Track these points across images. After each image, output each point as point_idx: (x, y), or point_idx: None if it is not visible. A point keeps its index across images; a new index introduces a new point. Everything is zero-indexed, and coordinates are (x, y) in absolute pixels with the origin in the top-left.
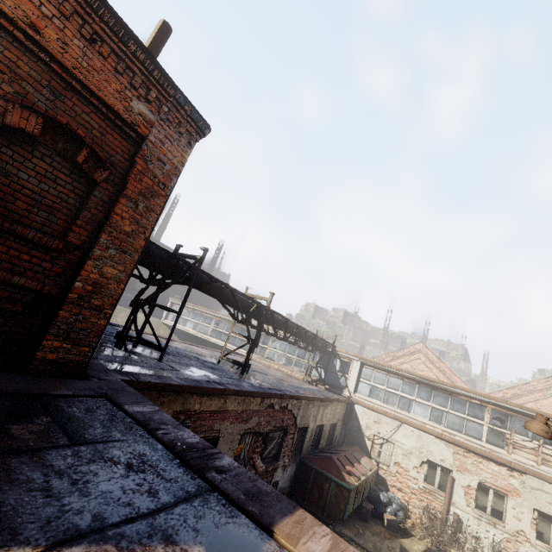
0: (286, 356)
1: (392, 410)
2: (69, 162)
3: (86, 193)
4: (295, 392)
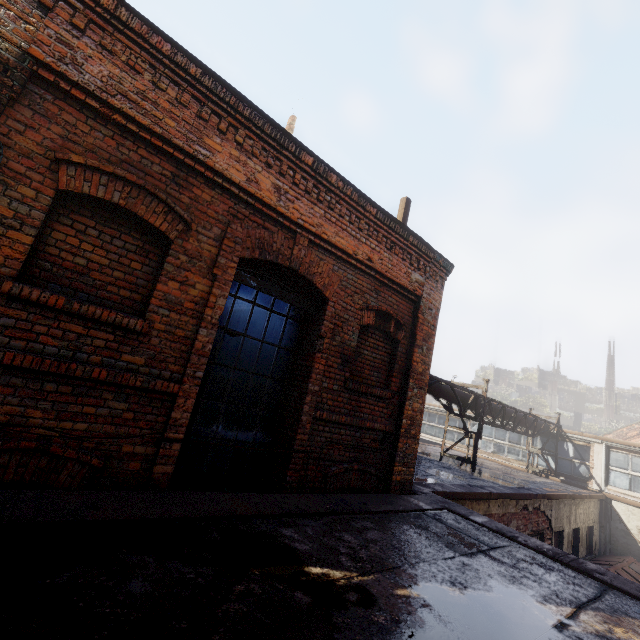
0: (494, 442)
1: None
2: (381, 332)
3: (391, 350)
4: (541, 489)
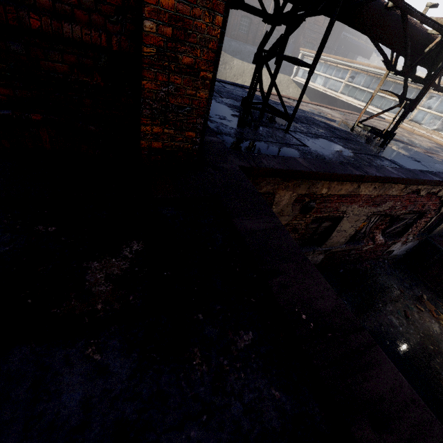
0: None
1: None
2: None
3: None
4: None
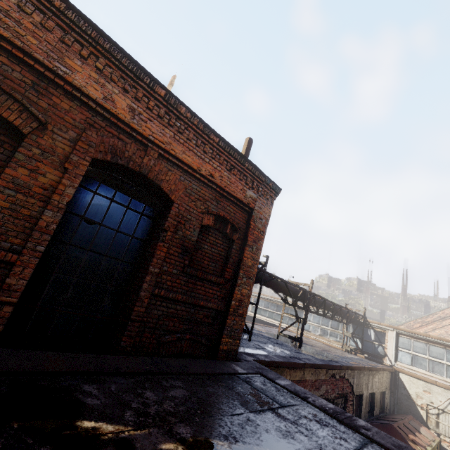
0: (321, 327)
1: (440, 380)
2: (221, 233)
3: (228, 247)
4: (347, 362)
